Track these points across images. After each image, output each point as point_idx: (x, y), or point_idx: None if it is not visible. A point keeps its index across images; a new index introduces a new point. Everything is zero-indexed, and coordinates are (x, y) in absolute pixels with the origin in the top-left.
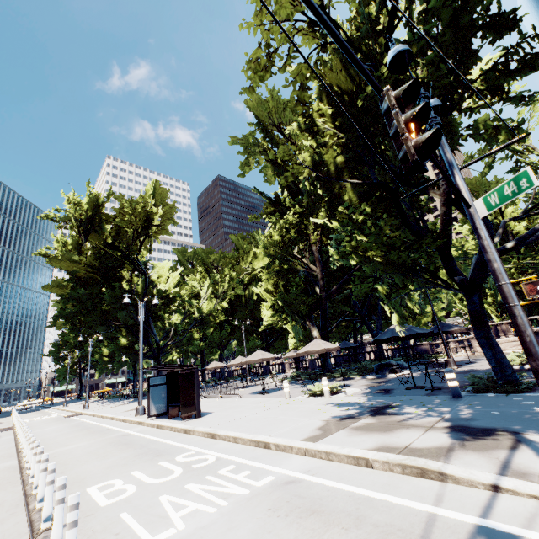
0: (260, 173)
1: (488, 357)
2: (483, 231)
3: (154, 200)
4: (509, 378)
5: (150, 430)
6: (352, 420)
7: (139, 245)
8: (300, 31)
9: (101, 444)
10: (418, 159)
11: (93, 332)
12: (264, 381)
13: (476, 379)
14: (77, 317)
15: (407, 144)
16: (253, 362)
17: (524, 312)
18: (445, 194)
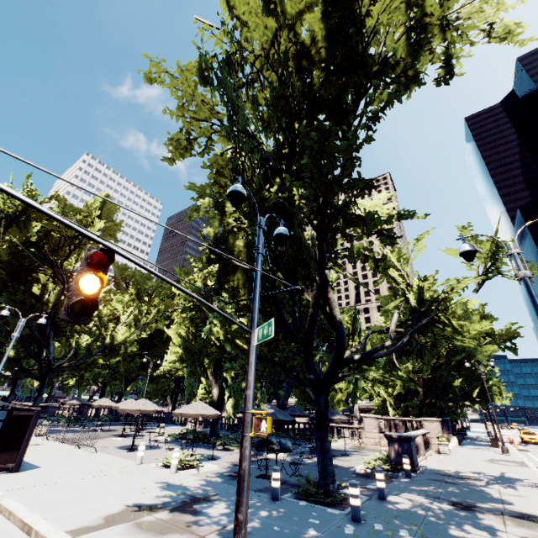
0: (207, 221)
1: (318, 461)
2: (252, 357)
3: (101, 213)
4: (327, 487)
5: None
6: (151, 511)
7: (68, 252)
8: (219, 133)
9: None
10: (67, 316)
11: None
12: None
13: (304, 482)
14: None
15: (66, 301)
16: (130, 412)
17: (250, 443)
18: (315, 297)
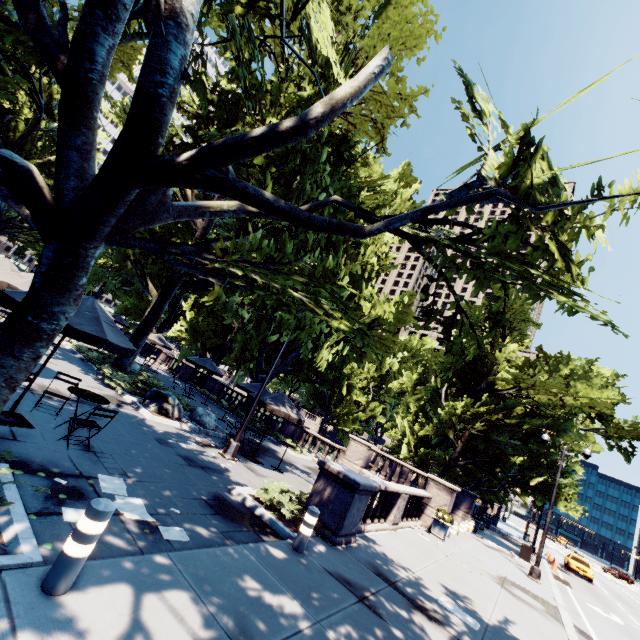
0: None
1: None
2: None
3: None
4: None
5: None
6: None
7: None
8: None
9: None
10: None
11: None
12: None
13: None
14: None
15: None
16: None
17: None
18: None
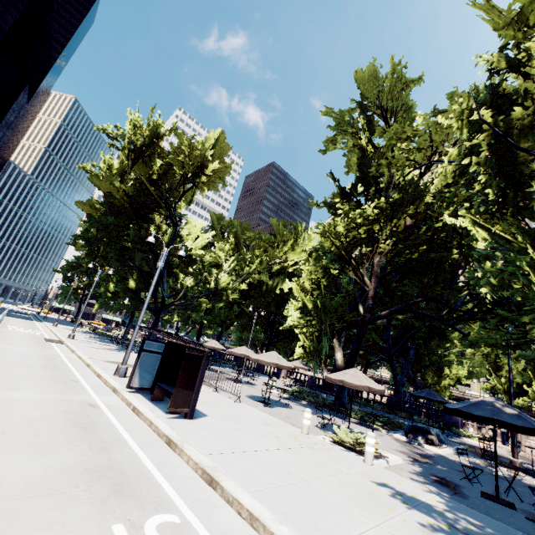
0: (343, 155)
1: None
2: None
3: (213, 152)
4: None
5: (123, 411)
6: None
7: (181, 193)
8: None
9: (53, 409)
10: None
11: (107, 264)
12: (258, 381)
13: None
14: (96, 243)
15: None
16: (266, 364)
17: None
18: None
